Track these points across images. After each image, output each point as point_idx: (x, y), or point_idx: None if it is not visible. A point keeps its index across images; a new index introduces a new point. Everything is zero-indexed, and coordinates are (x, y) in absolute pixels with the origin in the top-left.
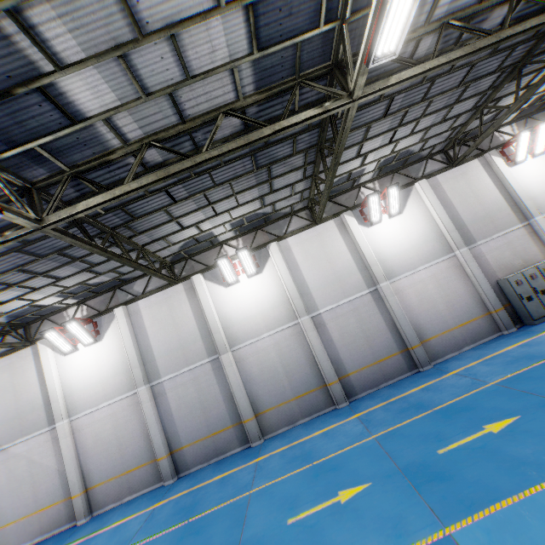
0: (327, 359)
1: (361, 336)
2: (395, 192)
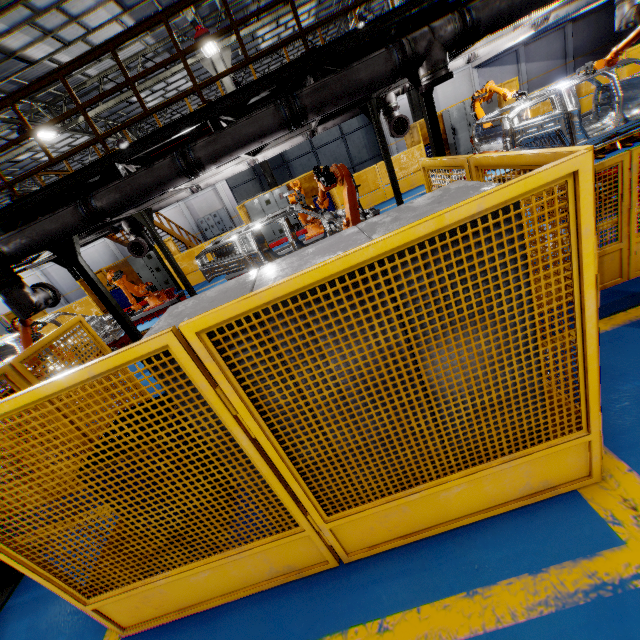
0: (122, 257)
1: None
2: None
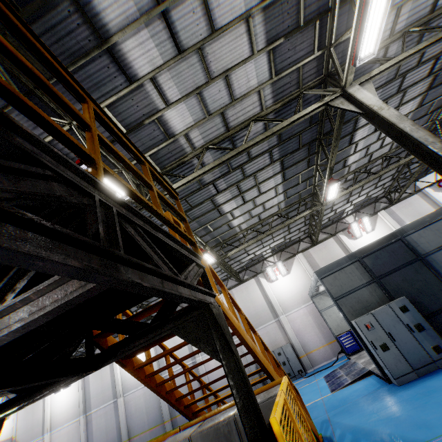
0: (165, 406)
1: (185, 391)
2: None
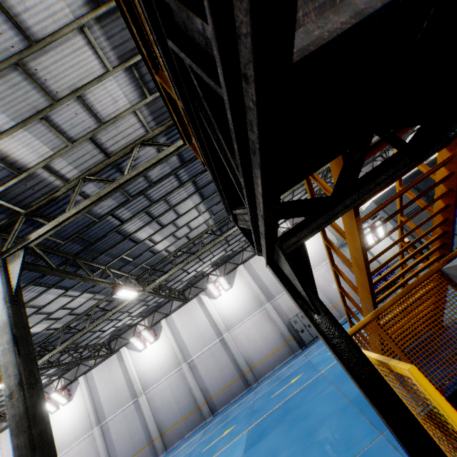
0: (198, 390)
1: (217, 370)
2: (222, 279)
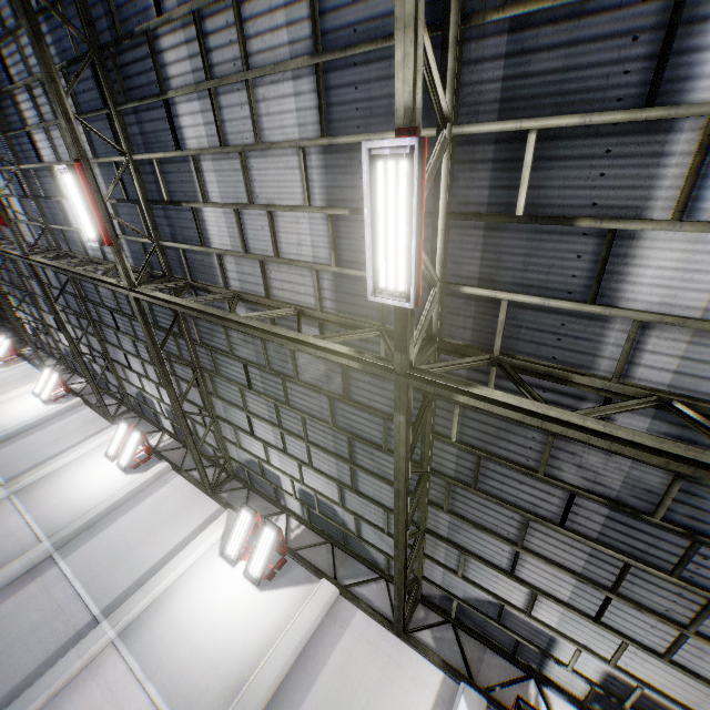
0: None
1: (0, 648)
2: (270, 538)
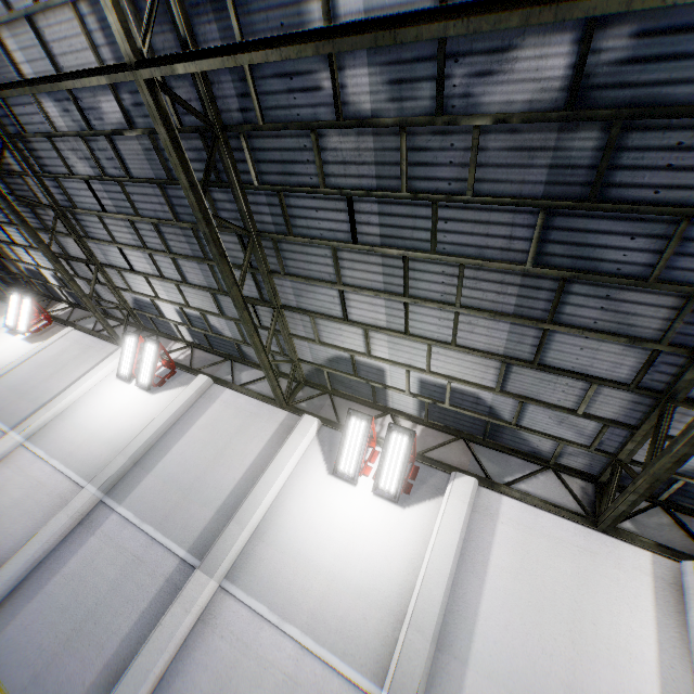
0: None
1: None
2: None
